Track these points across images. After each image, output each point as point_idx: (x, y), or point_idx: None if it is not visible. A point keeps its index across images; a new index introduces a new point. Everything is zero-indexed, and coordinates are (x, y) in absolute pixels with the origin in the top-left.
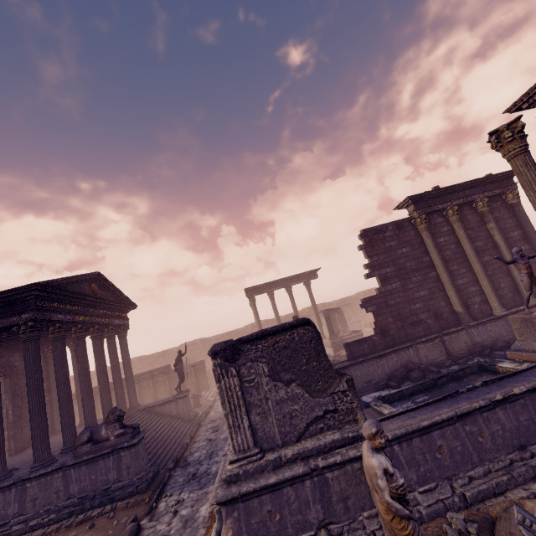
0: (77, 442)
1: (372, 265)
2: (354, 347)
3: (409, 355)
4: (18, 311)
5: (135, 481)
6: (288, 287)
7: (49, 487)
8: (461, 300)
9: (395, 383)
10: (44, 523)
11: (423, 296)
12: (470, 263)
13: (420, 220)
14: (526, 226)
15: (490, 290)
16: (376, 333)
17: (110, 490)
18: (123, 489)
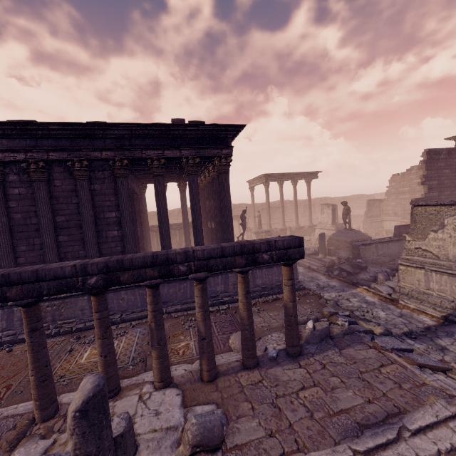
0: None
1: (426, 176)
2: (402, 229)
3: None
4: (220, 145)
5: (296, 283)
6: (295, 181)
7: None
8: None
9: None
10: None
11: None
12: None
13: None
14: None
15: None
16: None
17: (281, 286)
18: None
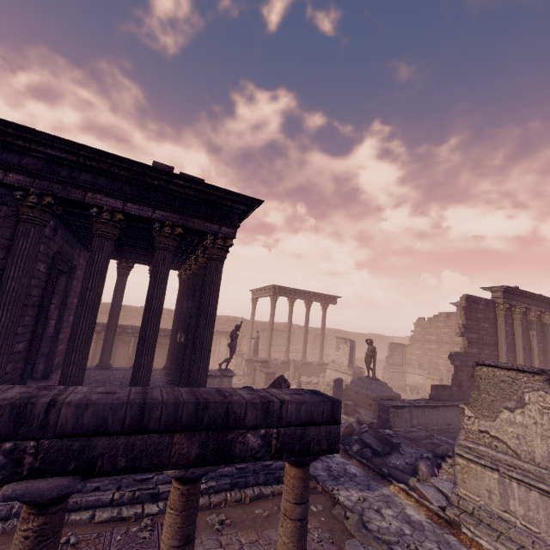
0: None
1: (466, 326)
2: (440, 390)
3: None
4: (219, 219)
5: None
6: (309, 301)
7: None
8: None
9: None
10: (202, 490)
11: None
12: (516, 355)
13: (503, 307)
14: (548, 343)
15: None
16: (454, 385)
17: (271, 467)
18: None
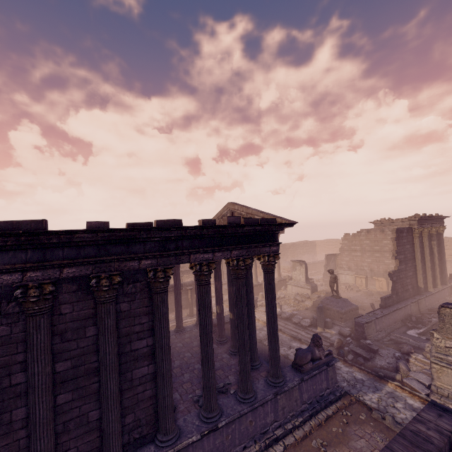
0: (304, 361)
1: (397, 251)
2: (387, 300)
3: (408, 309)
4: (268, 242)
5: (336, 388)
6: None
7: (291, 398)
8: (423, 281)
9: (419, 326)
10: (297, 425)
11: (410, 275)
12: (425, 261)
13: (418, 231)
14: (442, 247)
15: (431, 278)
16: (394, 293)
17: (324, 395)
18: (332, 394)
